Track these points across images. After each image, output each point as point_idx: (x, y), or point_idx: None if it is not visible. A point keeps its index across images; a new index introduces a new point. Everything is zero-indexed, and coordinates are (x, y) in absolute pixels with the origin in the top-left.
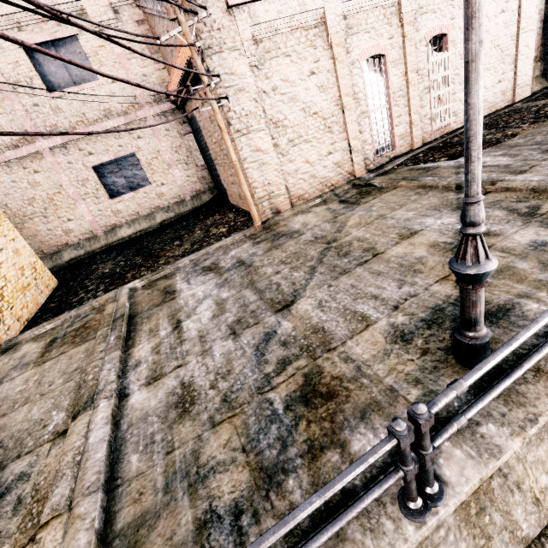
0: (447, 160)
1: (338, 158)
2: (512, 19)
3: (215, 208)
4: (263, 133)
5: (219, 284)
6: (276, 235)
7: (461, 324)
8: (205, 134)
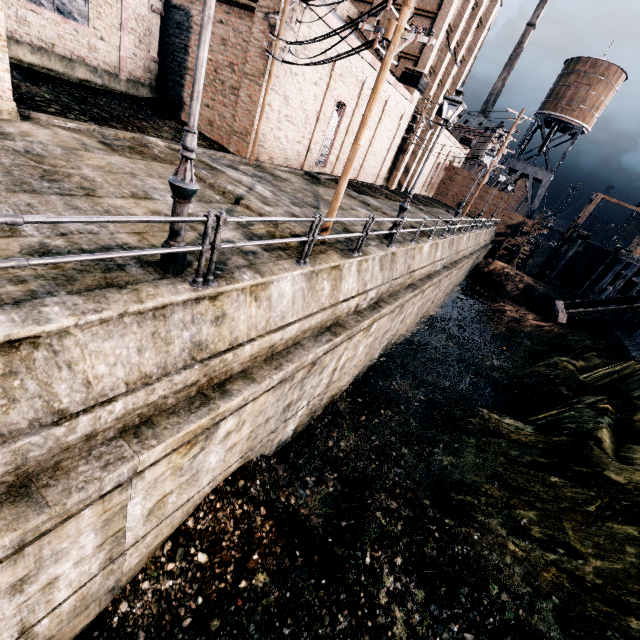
0: (354, 191)
1: (301, 149)
2: (391, 138)
3: (162, 113)
4: (278, 97)
5: (257, 181)
6: (271, 173)
7: (393, 225)
8: (195, 40)
